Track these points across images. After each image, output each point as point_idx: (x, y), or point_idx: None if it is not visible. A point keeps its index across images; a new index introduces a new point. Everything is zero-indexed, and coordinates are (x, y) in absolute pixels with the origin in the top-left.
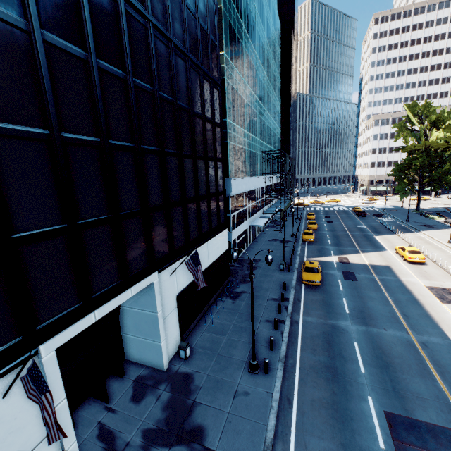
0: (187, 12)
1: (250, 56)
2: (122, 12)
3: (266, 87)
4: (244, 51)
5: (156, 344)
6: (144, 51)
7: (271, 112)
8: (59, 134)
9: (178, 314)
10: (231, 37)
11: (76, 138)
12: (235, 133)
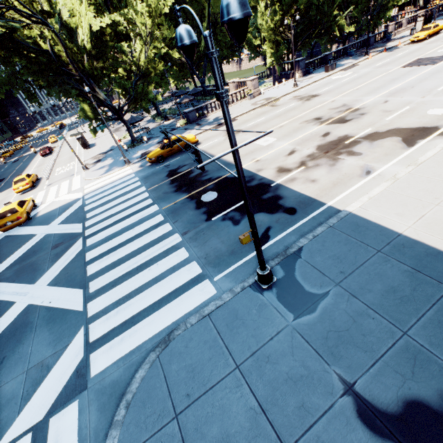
0: None
1: None
2: None
3: None
4: None
5: None
6: None
7: None
8: None
9: None
10: None
11: None
12: None
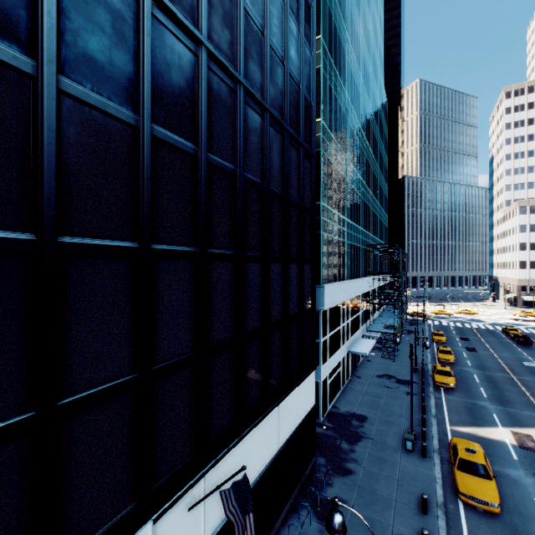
0: (271, 54)
1: (353, 129)
2: (145, 15)
3: (372, 165)
4: (346, 122)
5: None
6: (186, 87)
7: (377, 195)
8: None
9: None
10: (331, 103)
11: None
12: (331, 221)
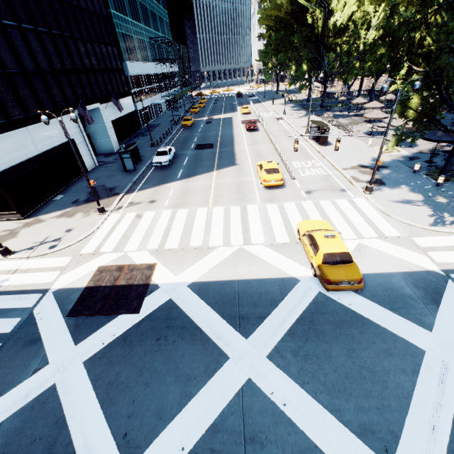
0: None
1: None
2: None
3: None
4: None
5: (108, 140)
6: None
7: None
8: (52, 31)
9: (115, 131)
10: None
11: (55, 33)
12: (120, 22)
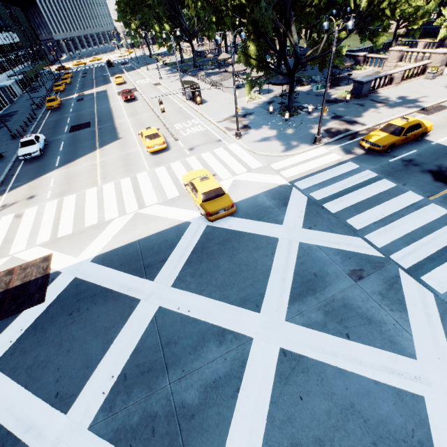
0: None
1: None
2: None
3: None
4: None
5: None
6: None
7: None
8: None
9: None
10: None
11: None
12: None
